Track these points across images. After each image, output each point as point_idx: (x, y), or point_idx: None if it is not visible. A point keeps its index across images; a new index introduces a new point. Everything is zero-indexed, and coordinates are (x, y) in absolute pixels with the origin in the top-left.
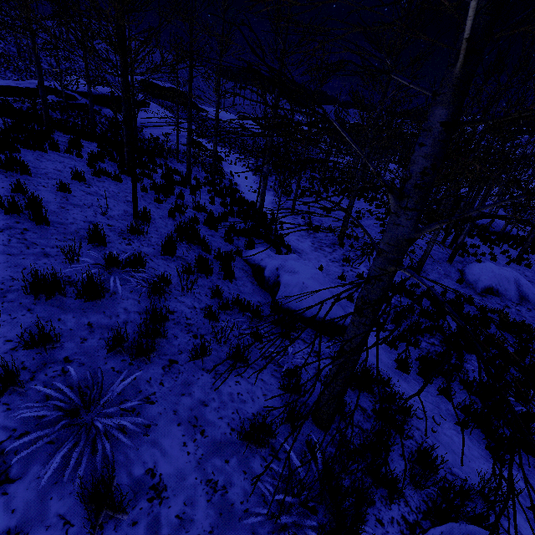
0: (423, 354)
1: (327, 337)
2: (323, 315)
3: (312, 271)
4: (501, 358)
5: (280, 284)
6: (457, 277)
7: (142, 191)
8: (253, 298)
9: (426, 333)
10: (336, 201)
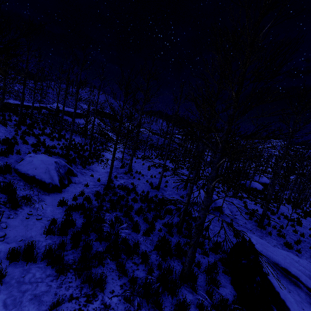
0: (90, 206)
1: (27, 183)
2: (29, 173)
3: (46, 159)
4: (144, 220)
5: (22, 160)
6: (183, 196)
7: (15, 131)
8: (4, 163)
9: (109, 202)
10: (155, 161)
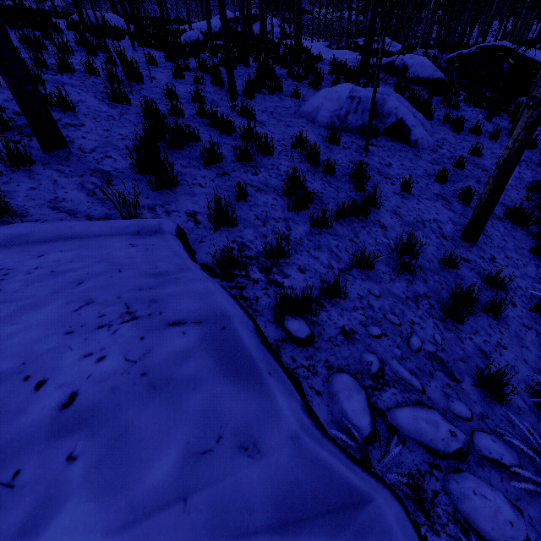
0: None
1: None
2: None
3: None
4: None
5: None
6: None
7: None
8: None
9: None
10: None
